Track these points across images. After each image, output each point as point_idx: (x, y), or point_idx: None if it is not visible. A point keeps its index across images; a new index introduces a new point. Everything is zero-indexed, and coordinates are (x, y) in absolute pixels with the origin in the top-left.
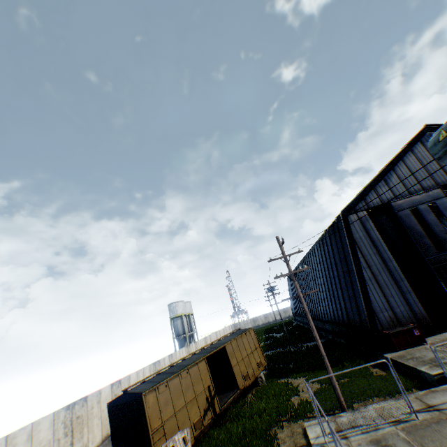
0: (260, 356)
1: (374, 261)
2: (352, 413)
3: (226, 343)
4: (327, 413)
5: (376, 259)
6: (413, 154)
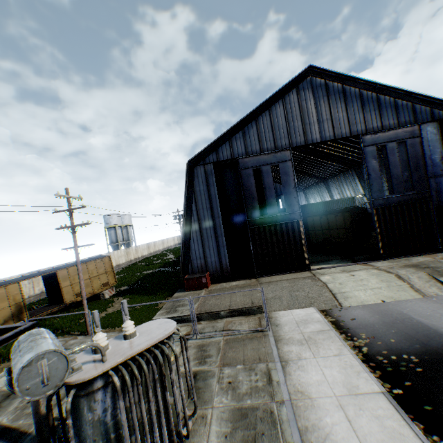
0: (110, 278)
1: (205, 216)
2: (83, 338)
3: (59, 270)
4: (81, 334)
5: (207, 214)
6: (283, 103)
